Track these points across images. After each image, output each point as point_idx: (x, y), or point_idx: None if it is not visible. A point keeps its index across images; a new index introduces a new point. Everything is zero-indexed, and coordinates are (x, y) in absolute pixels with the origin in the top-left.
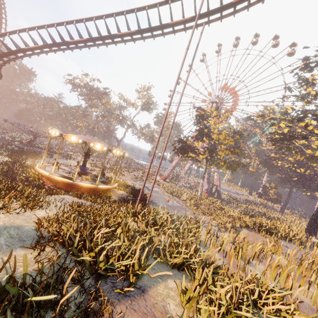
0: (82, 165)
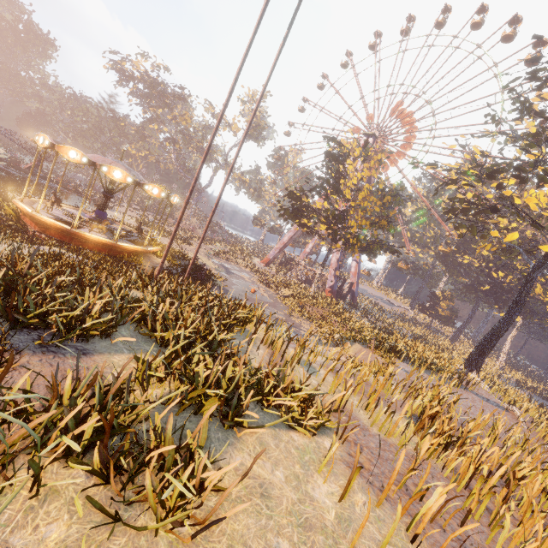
0: (100, 209)
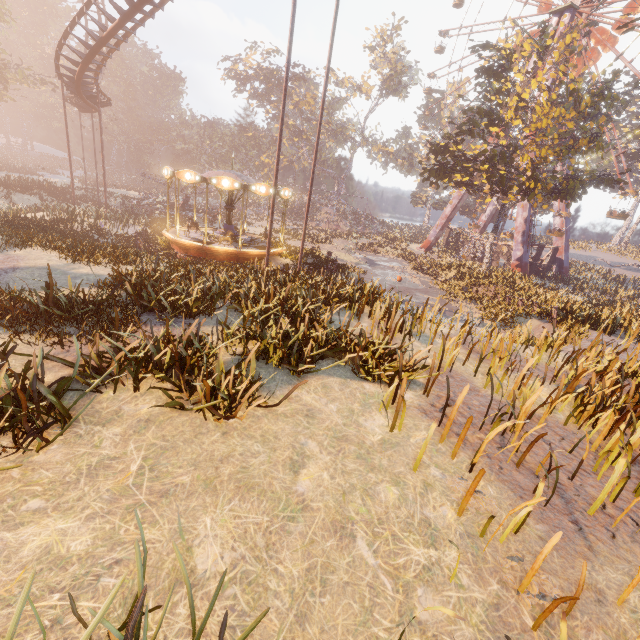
0: (227, 223)
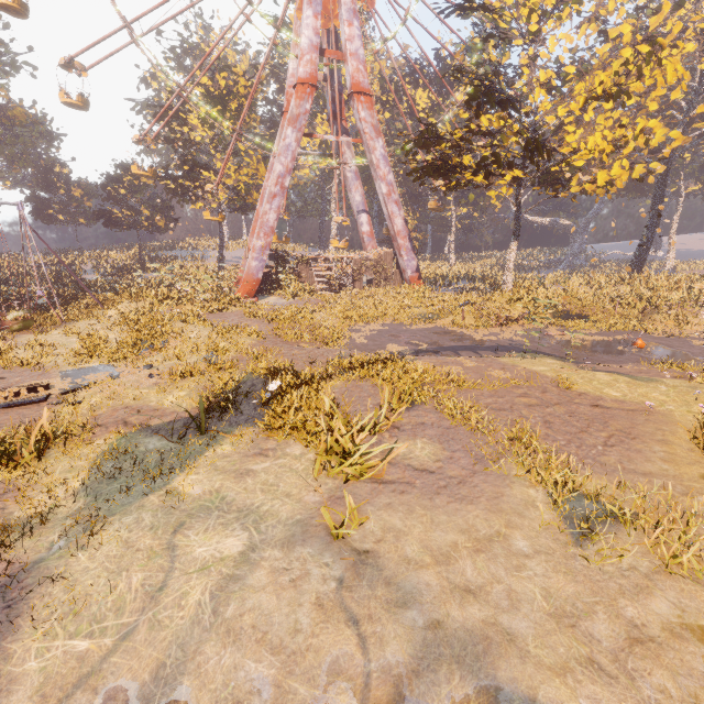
0: None
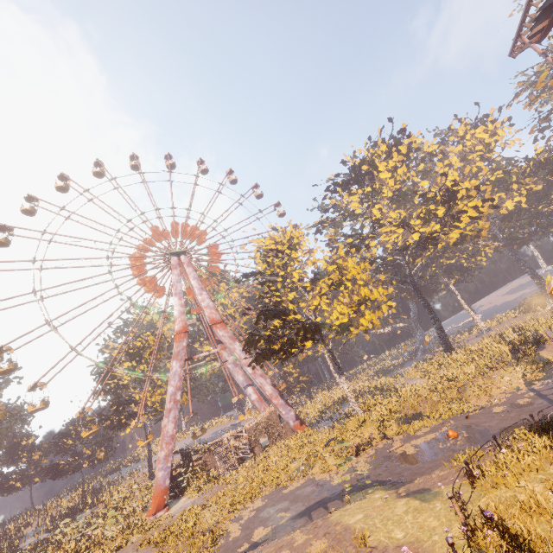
0: None
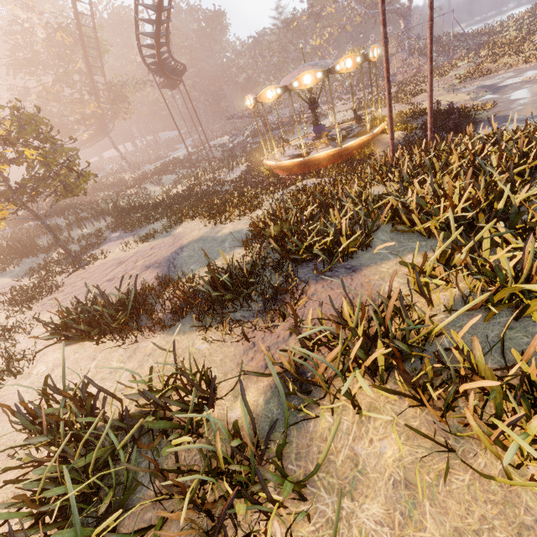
0: (315, 125)
